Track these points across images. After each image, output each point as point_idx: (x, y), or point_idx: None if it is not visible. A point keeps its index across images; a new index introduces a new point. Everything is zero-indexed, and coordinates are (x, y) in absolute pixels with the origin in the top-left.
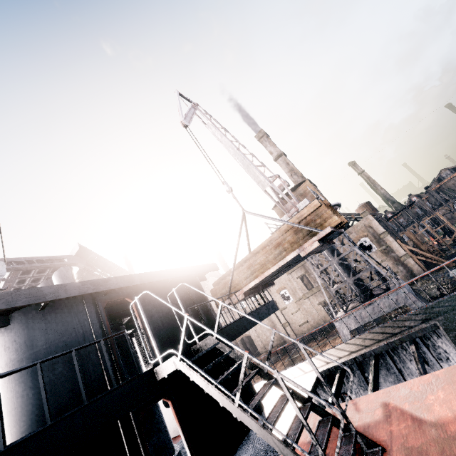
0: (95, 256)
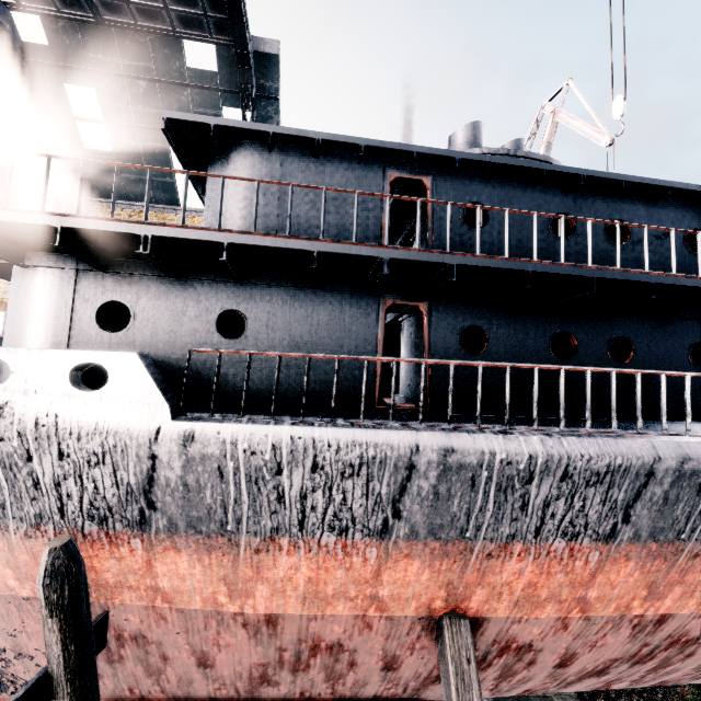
0: (273, 92)
